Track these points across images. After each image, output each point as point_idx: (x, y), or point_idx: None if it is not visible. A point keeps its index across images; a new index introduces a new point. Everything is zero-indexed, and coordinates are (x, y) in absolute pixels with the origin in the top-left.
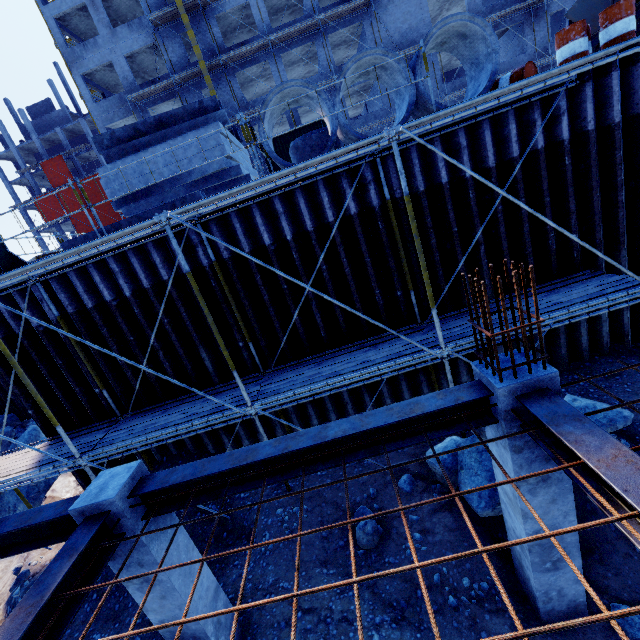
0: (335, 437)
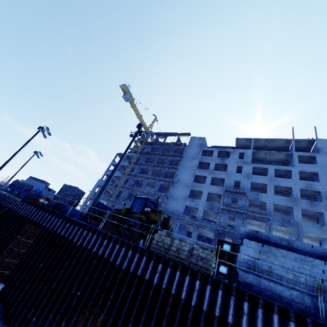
0: None
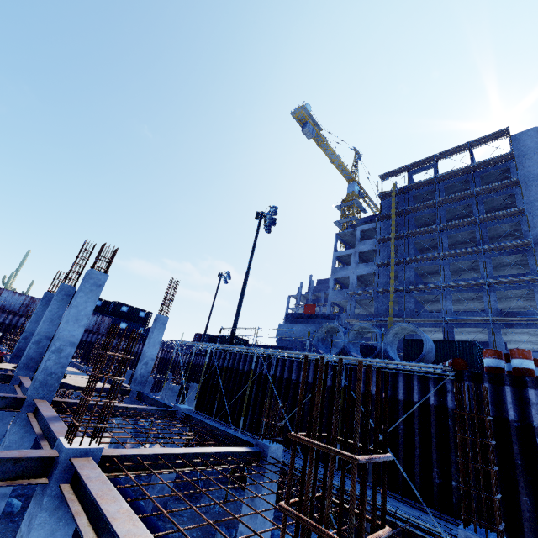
0: (221, 428)
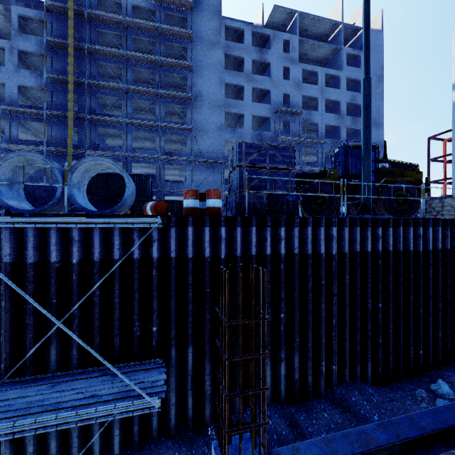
0: None
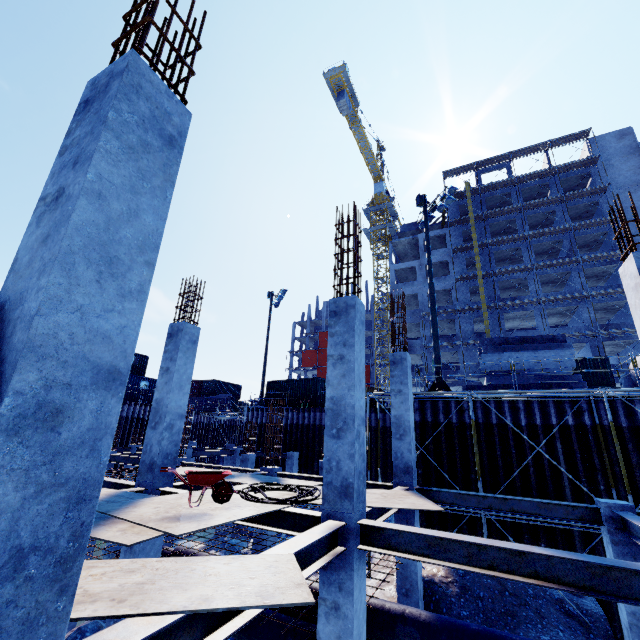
0: None
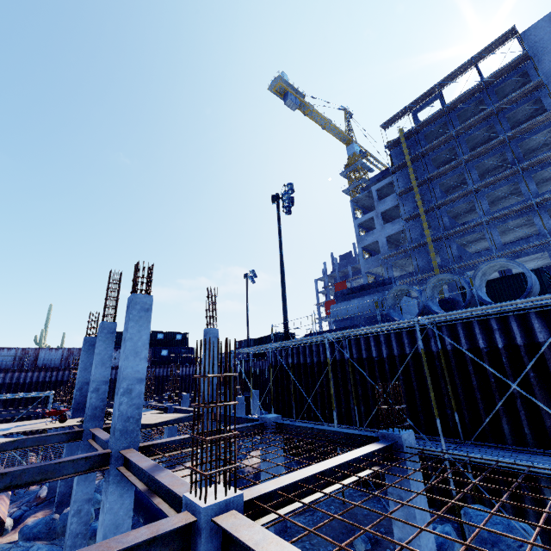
0: (328, 429)
